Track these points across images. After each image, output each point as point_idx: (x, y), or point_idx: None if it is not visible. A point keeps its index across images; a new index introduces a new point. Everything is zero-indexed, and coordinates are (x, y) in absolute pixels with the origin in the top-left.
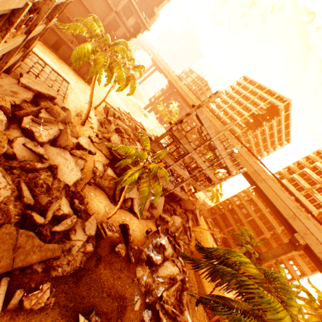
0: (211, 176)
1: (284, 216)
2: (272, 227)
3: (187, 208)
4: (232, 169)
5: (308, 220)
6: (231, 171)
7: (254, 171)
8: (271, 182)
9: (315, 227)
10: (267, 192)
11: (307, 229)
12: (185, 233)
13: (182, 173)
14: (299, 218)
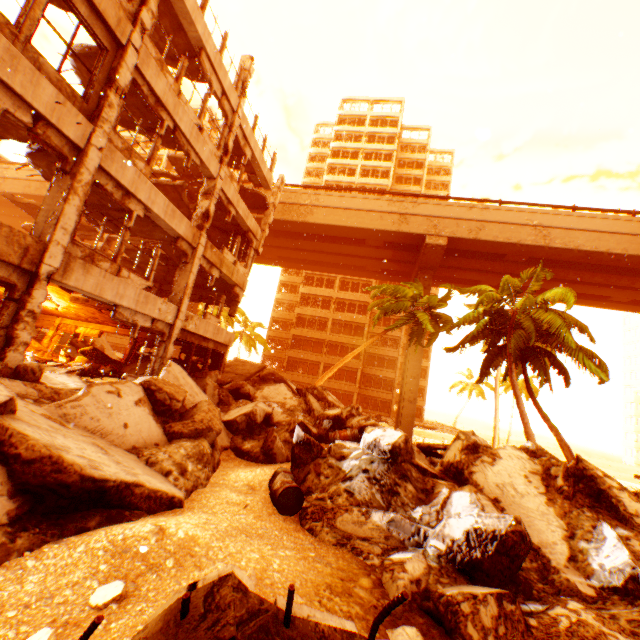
0: (243, 210)
1: (391, 232)
2: (364, 304)
3: (250, 374)
4: (268, 174)
5: (420, 205)
6: (268, 183)
7: (285, 205)
8: (327, 200)
9: (435, 206)
10: (338, 220)
11: (431, 217)
12: (328, 404)
13: (164, 211)
14: (410, 212)
